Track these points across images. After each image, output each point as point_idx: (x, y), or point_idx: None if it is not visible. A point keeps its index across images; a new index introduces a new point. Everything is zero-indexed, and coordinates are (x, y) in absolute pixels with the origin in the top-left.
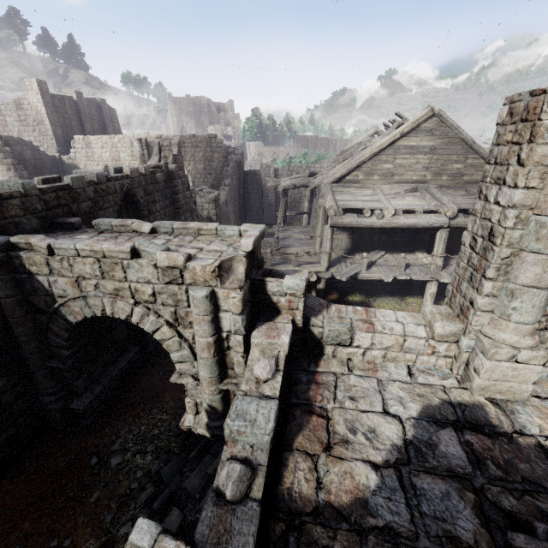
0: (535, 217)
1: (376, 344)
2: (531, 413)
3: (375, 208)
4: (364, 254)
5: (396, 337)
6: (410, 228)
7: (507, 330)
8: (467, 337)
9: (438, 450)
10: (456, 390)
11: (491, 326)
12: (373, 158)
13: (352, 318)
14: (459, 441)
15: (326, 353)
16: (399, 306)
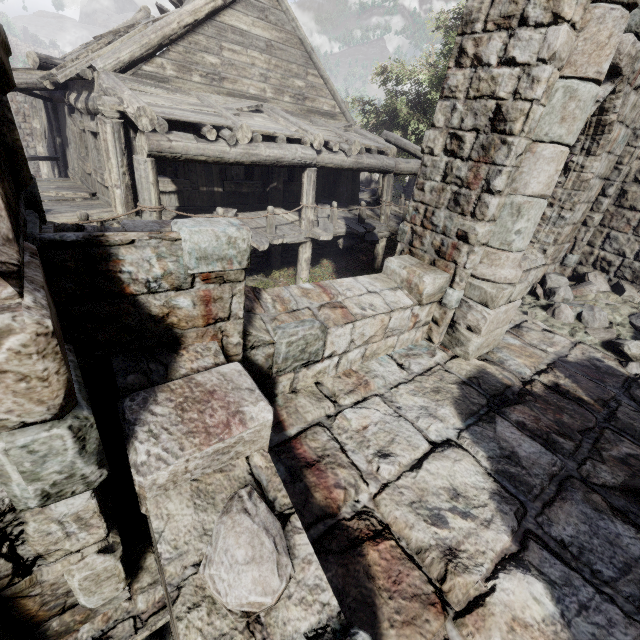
0: (565, 83)
1: (356, 340)
2: (510, 355)
3: (222, 125)
4: (219, 210)
5: (382, 318)
6: (275, 164)
7: (507, 263)
8: (458, 288)
9: (522, 459)
10: (453, 363)
11: (486, 265)
12: (186, 37)
13: (311, 307)
14: (518, 429)
15: (280, 391)
16: (269, 286)
